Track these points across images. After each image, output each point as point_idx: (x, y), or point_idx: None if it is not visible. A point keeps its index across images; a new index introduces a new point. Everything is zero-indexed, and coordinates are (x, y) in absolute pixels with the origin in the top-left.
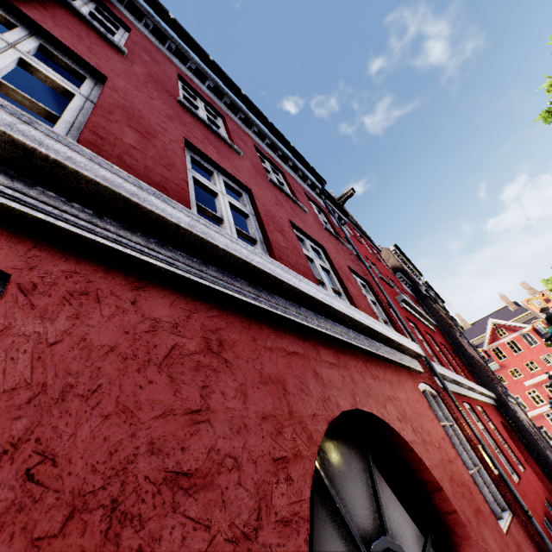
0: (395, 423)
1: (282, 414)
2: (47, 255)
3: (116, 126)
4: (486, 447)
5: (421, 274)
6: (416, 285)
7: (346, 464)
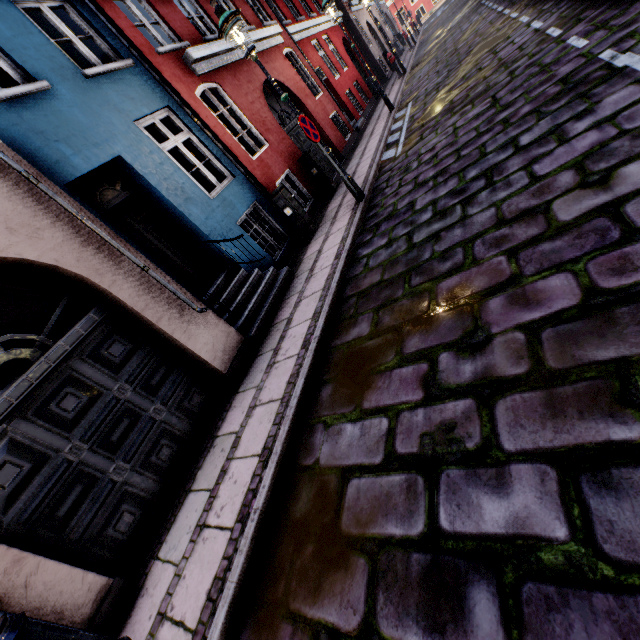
0: (277, 78)
1: (255, 89)
2: (215, 77)
3: (159, 6)
4: (314, 70)
5: None
6: None
7: (268, 97)
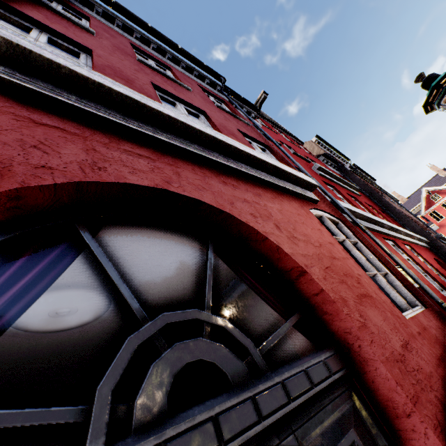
0: (243, 216)
1: None
2: None
3: None
4: (394, 255)
5: (348, 158)
6: (340, 164)
7: (164, 252)
